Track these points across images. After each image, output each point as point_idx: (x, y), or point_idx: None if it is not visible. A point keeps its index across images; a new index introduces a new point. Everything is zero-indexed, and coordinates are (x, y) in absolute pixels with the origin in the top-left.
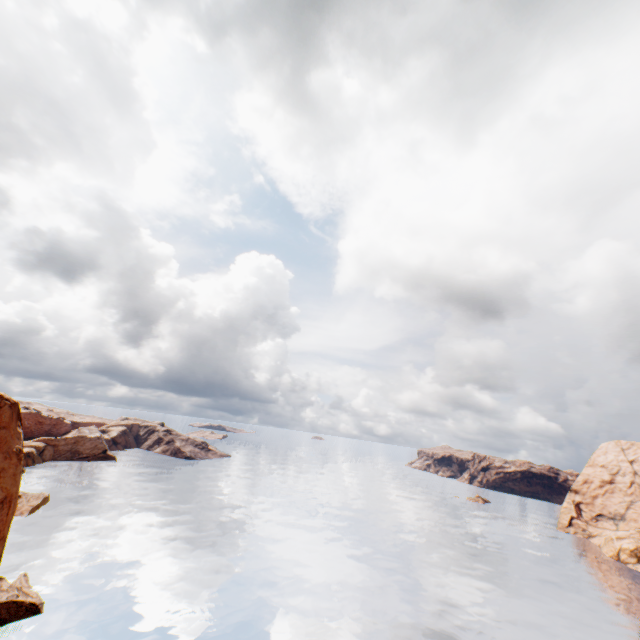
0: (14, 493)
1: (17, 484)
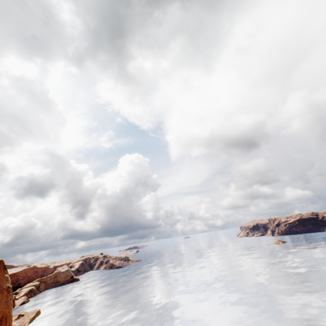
0: (7, 313)
1: (9, 307)
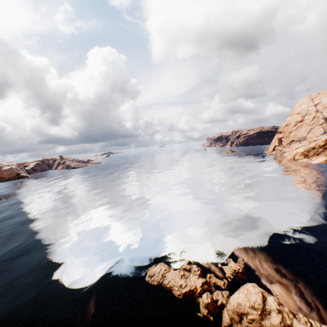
0: None
1: None
